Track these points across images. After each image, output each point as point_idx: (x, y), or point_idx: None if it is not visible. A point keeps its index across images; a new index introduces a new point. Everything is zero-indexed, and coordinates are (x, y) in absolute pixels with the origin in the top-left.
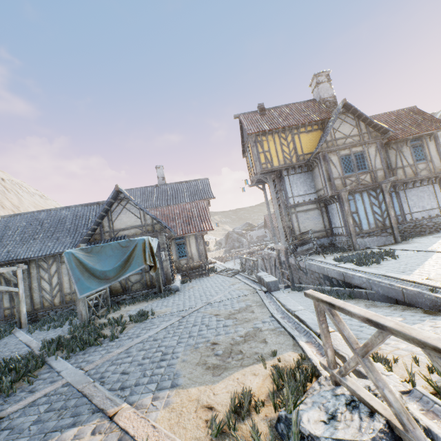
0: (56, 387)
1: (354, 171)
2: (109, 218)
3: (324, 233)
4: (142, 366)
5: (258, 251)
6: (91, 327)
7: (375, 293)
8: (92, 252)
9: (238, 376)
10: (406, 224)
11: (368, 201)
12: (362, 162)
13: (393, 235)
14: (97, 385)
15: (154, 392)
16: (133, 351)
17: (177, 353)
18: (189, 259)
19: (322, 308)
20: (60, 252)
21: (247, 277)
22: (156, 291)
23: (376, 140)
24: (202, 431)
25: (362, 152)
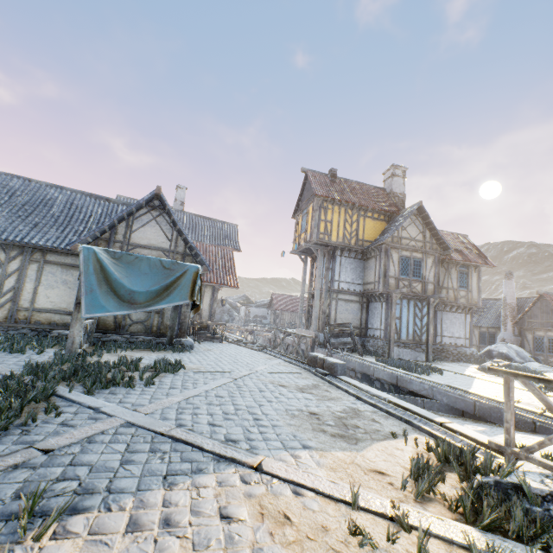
0: (113, 425)
1: (409, 275)
2: (129, 224)
3: (359, 331)
4: (234, 421)
5: (262, 332)
6: (99, 362)
7: (437, 402)
8: (121, 260)
9: (380, 448)
10: (435, 346)
11: (413, 311)
12: (418, 269)
13: (427, 352)
14: (189, 431)
15: (287, 450)
16: (199, 403)
17: (272, 415)
18: (196, 314)
19: (512, 385)
20: (39, 245)
21: (285, 355)
22: (162, 341)
23: (435, 253)
24: (395, 491)
25: (420, 260)
